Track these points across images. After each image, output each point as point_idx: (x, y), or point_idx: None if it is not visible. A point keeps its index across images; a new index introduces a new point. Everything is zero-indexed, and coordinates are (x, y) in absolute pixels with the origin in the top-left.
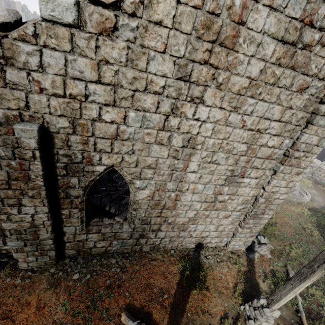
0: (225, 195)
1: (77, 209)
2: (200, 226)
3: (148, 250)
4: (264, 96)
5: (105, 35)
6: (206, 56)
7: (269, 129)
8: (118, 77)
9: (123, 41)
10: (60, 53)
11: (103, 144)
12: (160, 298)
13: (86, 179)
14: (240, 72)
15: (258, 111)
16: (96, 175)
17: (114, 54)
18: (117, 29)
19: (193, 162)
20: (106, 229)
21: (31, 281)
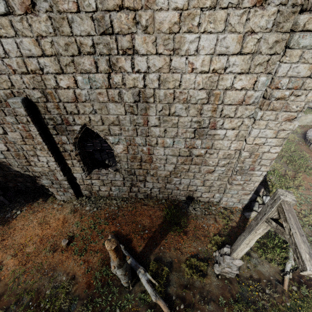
0: (199, 149)
1: (76, 160)
2: (184, 179)
3: (143, 197)
4: (205, 27)
5: (29, 13)
6: (118, 0)
7: (229, 67)
8: (55, 48)
9: (43, 13)
10: (11, 39)
11: (70, 107)
12: (141, 231)
13: (71, 136)
14: (163, 6)
15: (205, 47)
16: (77, 134)
17: (43, 27)
18: (35, 4)
19: (151, 116)
20: (103, 177)
21: (62, 207)
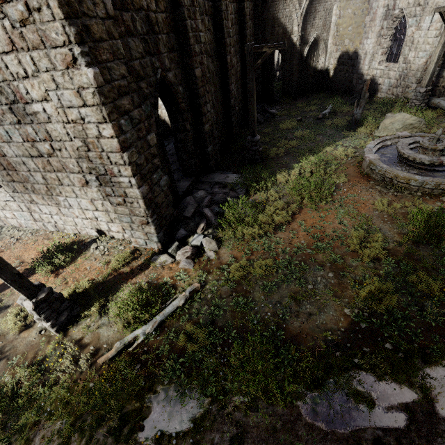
0: (41, 142)
1: None
2: (69, 199)
3: (54, 229)
4: None
5: None
6: None
7: None
8: None
9: None
10: None
11: None
12: None
13: None
14: None
15: None
16: None
17: None
18: None
19: None
20: None
21: None
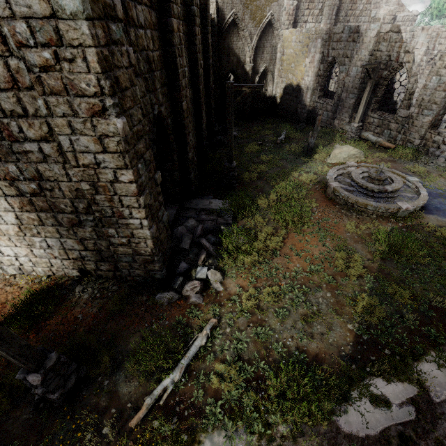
0: (25, 181)
1: None
2: (49, 239)
3: (16, 273)
4: None
5: None
6: None
7: None
8: None
9: None
10: None
11: None
12: None
13: None
14: None
15: None
16: None
17: None
18: None
19: None
20: None
21: None
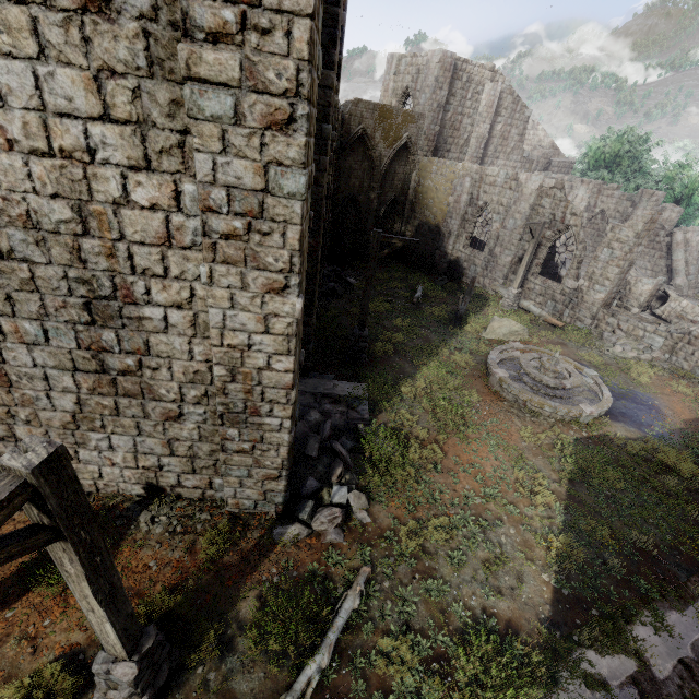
0: (120, 354)
1: None
2: (117, 437)
3: None
4: None
5: None
6: None
7: (99, 150)
8: None
9: None
10: None
11: None
12: None
13: None
14: None
15: (15, 91)
16: None
17: None
18: None
19: None
20: None
21: None
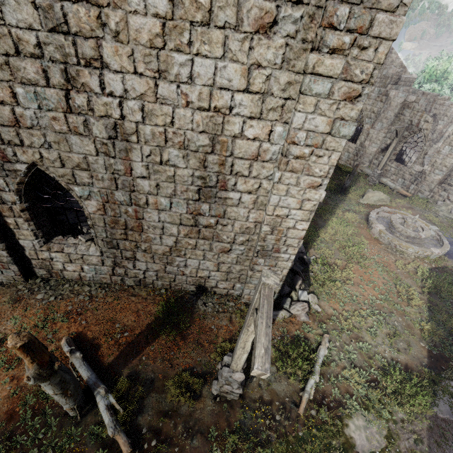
0: (208, 216)
1: (22, 219)
2: (190, 260)
3: (133, 284)
4: (199, 48)
5: None
6: None
7: (235, 108)
8: None
9: None
10: None
11: (7, 134)
12: (117, 334)
13: (12, 180)
14: (139, 8)
15: (201, 75)
16: (21, 176)
17: None
18: None
19: (135, 162)
20: (70, 249)
21: None
